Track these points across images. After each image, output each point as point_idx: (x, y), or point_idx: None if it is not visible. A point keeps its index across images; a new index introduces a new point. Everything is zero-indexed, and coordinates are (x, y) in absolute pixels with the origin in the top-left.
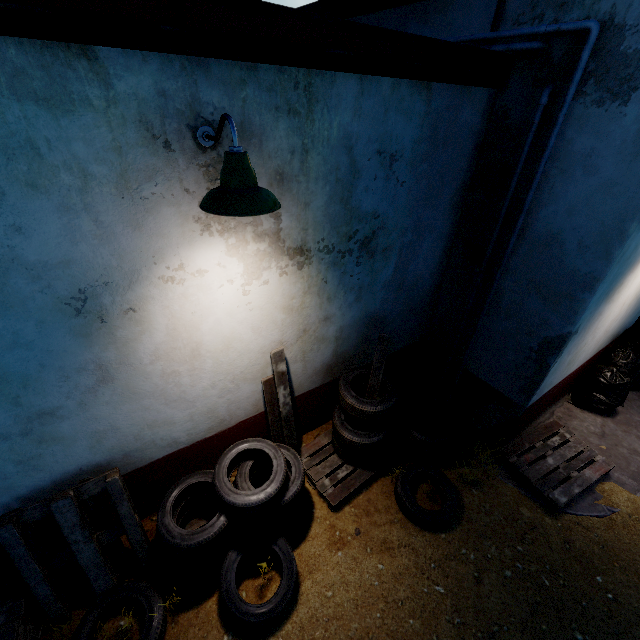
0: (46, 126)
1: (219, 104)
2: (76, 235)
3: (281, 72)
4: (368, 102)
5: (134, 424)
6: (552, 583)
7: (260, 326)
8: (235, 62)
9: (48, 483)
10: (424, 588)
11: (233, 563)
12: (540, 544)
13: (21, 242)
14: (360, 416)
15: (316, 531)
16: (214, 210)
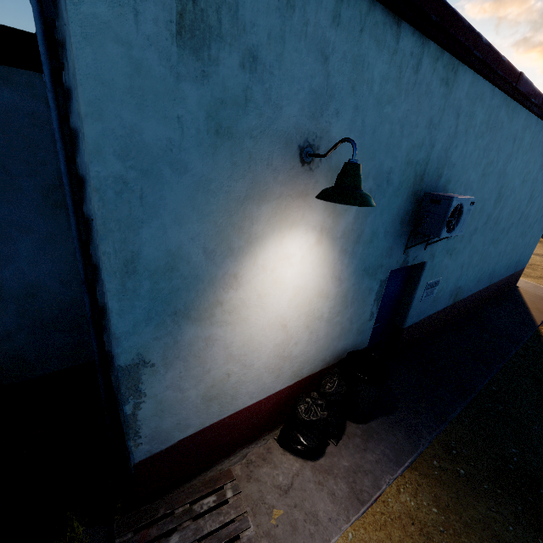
0: None
1: None
2: None
3: None
4: None
5: None
6: None
7: None
8: None
9: None
10: None
11: None
12: None
13: None
14: None
15: None
16: None
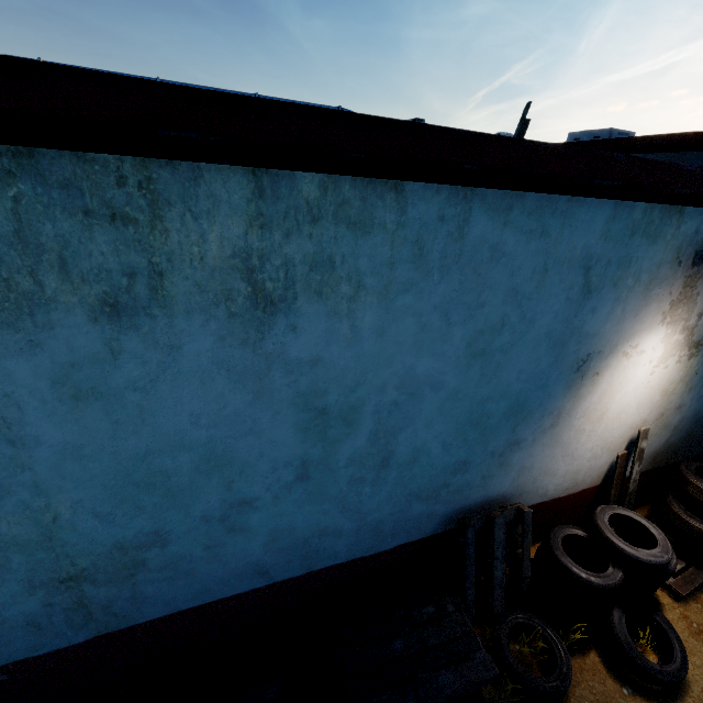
0: (641, 250)
1: None
2: (609, 317)
3: None
4: None
5: (540, 468)
6: None
7: (642, 403)
8: None
9: (479, 502)
10: None
11: (621, 618)
12: None
13: (588, 318)
14: None
15: (669, 616)
16: None
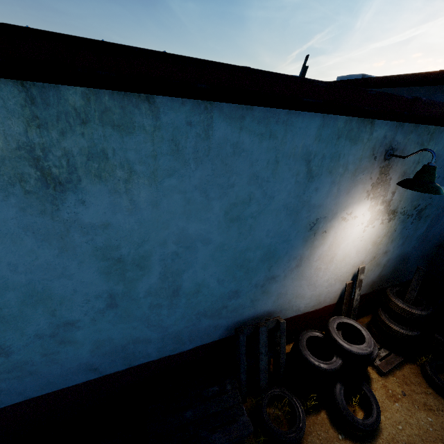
0: (346, 149)
1: (399, 141)
2: (329, 194)
3: (426, 128)
4: None
5: (292, 293)
6: None
7: (360, 250)
8: (412, 124)
9: (251, 316)
10: None
11: (340, 390)
12: None
13: (314, 195)
14: (408, 316)
15: (375, 386)
16: (420, 190)
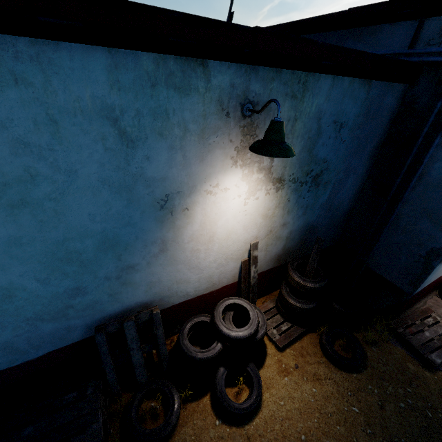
0: (175, 102)
1: (258, 92)
2: (172, 163)
3: (293, 74)
4: (335, 91)
5: (170, 280)
6: (433, 415)
7: (248, 225)
8: (271, 68)
9: (120, 310)
10: (345, 407)
11: (222, 375)
12: (423, 389)
13: (147, 165)
14: (303, 289)
15: (269, 362)
16: (263, 153)
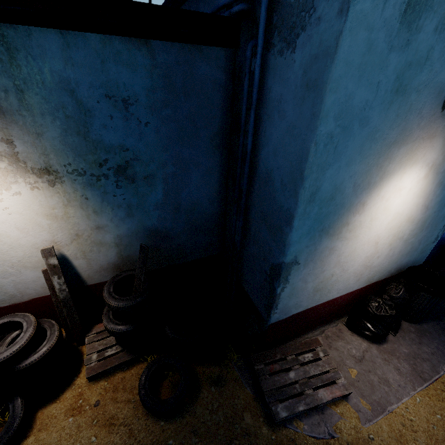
0: None
1: None
2: None
3: None
4: (78, 53)
5: None
6: None
7: (25, 227)
8: None
9: None
10: None
11: None
12: None
13: None
14: (110, 308)
15: (66, 396)
16: None
